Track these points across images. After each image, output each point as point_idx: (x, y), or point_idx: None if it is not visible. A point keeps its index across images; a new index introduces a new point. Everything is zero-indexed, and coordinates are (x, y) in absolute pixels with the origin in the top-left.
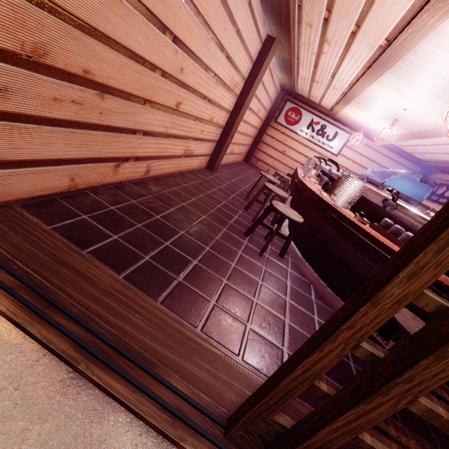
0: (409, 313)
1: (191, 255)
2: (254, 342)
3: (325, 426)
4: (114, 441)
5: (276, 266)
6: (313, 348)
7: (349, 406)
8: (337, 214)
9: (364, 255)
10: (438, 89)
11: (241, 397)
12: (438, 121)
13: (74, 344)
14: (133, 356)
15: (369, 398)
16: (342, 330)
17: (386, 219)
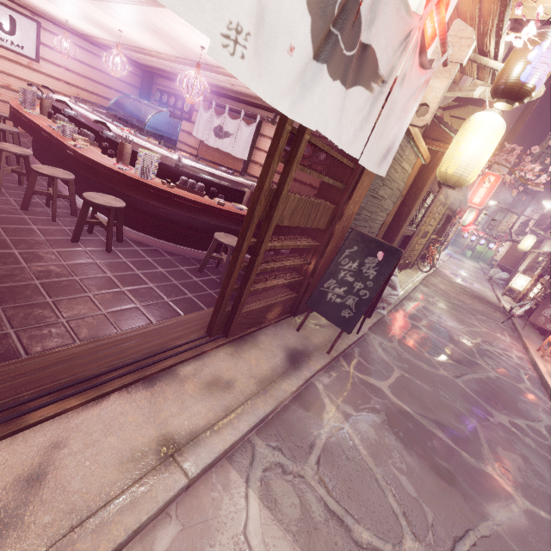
0: (223, 234)
1: (78, 292)
2: (178, 304)
3: (243, 296)
4: (188, 372)
5: (129, 253)
6: (230, 277)
7: (246, 284)
8: (153, 189)
9: (188, 213)
10: (152, 30)
11: (200, 325)
12: (154, 47)
13: (132, 374)
14: (157, 352)
15: (250, 278)
16: (237, 265)
17: (183, 178)
